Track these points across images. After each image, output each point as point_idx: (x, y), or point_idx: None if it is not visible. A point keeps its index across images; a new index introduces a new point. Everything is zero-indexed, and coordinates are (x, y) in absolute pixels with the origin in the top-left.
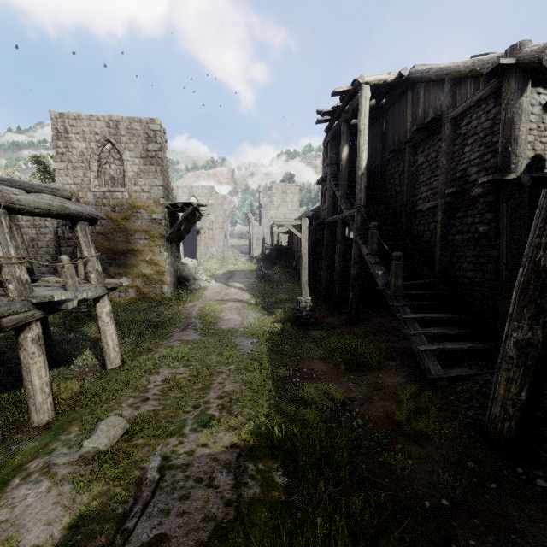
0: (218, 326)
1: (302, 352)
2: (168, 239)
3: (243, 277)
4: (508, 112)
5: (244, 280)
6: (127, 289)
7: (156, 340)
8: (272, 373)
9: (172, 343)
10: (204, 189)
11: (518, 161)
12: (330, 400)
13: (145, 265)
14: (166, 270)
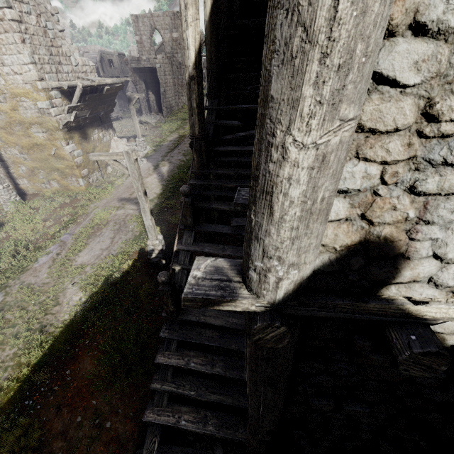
0: (77, 256)
1: (89, 337)
2: (70, 129)
3: (182, 151)
4: (267, 29)
5: (177, 159)
6: (49, 181)
7: (2, 281)
8: (26, 378)
9: (11, 287)
10: (166, 17)
11: (267, 271)
12: (28, 451)
13: (54, 159)
14: (75, 164)
